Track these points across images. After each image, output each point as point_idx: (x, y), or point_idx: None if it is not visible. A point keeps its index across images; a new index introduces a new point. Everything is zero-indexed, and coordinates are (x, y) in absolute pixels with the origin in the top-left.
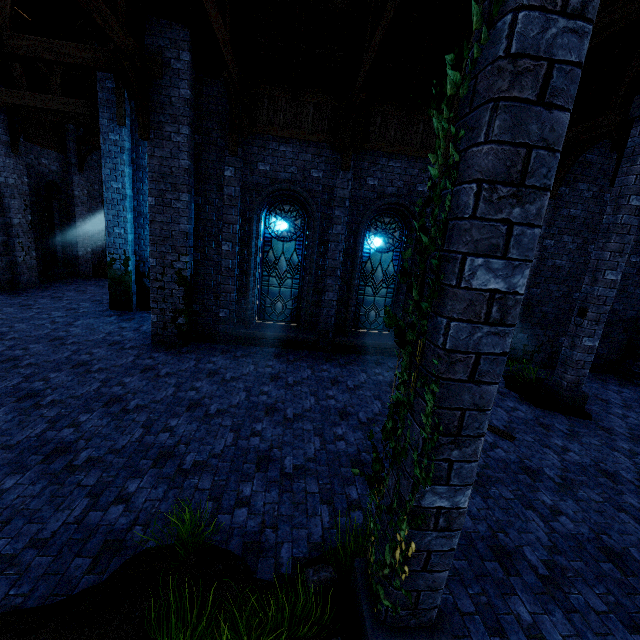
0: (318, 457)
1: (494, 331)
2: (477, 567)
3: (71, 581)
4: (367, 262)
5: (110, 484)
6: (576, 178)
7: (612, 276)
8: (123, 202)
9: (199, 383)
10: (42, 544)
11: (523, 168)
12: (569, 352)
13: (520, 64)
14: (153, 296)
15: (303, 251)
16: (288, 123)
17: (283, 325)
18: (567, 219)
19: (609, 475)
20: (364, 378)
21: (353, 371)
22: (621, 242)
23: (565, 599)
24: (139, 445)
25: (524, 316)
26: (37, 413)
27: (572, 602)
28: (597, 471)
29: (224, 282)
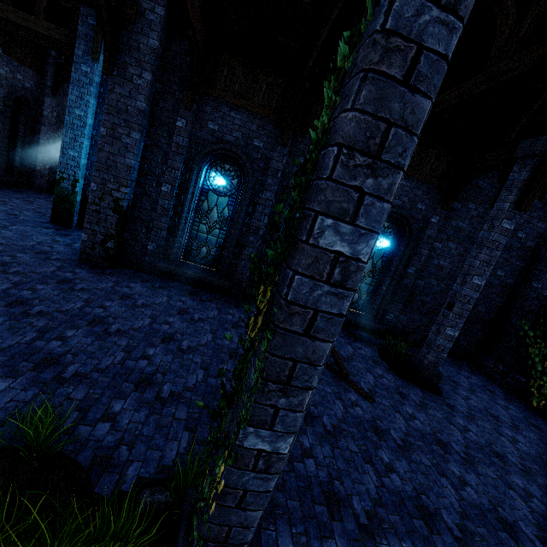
0: (197, 388)
1: (334, 292)
2: (307, 509)
3: None
4: None
5: None
6: (468, 197)
7: (478, 281)
8: (82, 129)
9: (109, 303)
10: None
11: (381, 142)
12: (434, 337)
13: (392, 41)
14: (88, 217)
15: (234, 207)
16: (241, 93)
17: (204, 268)
18: (455, 229)
19: (442, 444)
20: None
21: None
22: (490, 255)
23: None
24: (26, 347)
25: (407, 301)
26: None
27: None
28: (433, 439)
29: (157, 219)
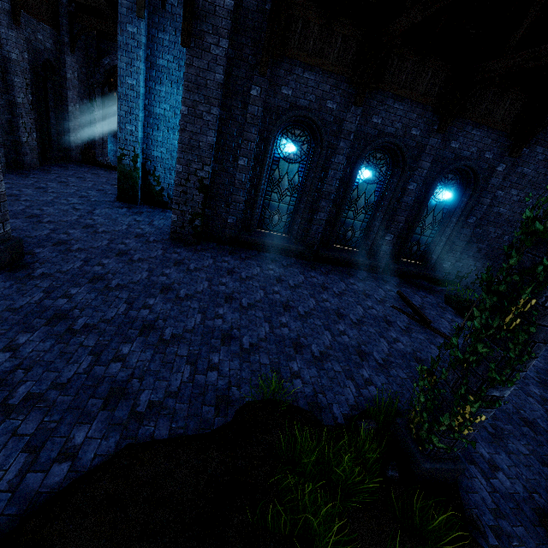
0: (333, 346)
1: None
2: None
3: (208, 421)
4: (354, 190)
5: (199, 356)
6: (537, 142)
7: None
8: (136, 100)
9: (224, 279)
10: (175, 395)
11: None
12: None
13: None
14: (176, 198)
15: (304, 173)
16: (316, 51)
17: (277, 235)
18: (519, 176)
19: None
20: (344, 286)
21: (334, 280)
22: None
23: (505, 446)
24: (204, 327)
25: (464, 249)
26: (112, 294)
27: (509, 448)
28: None
29: (236, 193)
